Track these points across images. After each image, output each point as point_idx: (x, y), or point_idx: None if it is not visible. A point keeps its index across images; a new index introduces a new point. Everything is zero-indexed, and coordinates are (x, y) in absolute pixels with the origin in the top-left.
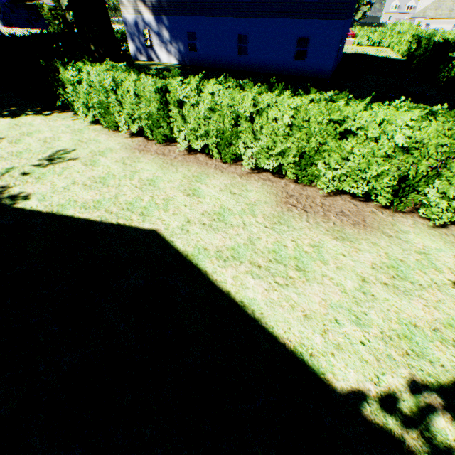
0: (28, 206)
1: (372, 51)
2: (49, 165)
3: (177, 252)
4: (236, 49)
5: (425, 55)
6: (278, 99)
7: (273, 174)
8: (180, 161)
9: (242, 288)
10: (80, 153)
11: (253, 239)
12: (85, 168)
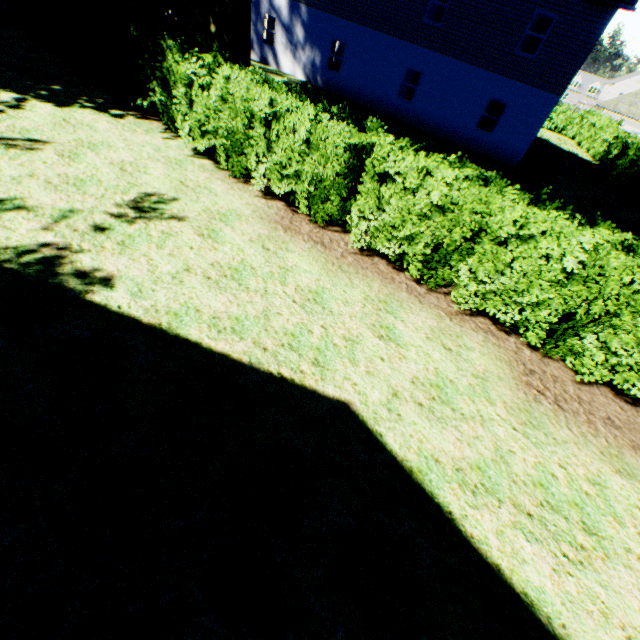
0: (113, 303)
1: (554, 139)
2: (137, 220)
3: (393, 460)
4: (398, 87)
5: (631, 170)
6: (565, 228)
7: (494, 323)
8: (352, 264)
9: (516, 560)
10: (187, 208)
11: (503, 451)
12: (201, 241)
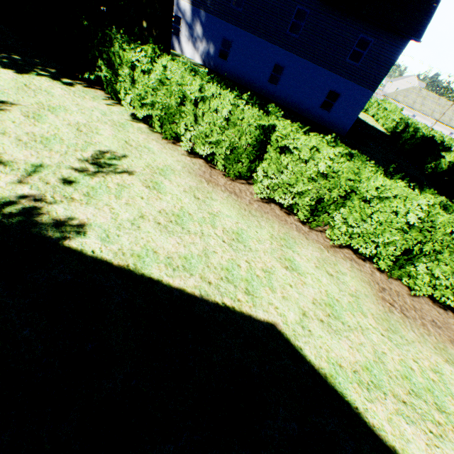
0: (88, 248)
1: (362, 116)
2: (96, 173)
3: (313, 369)
4: (268, 75)
5: (411, 141)
6: (410, 194)
7: (354, 252)
8: (257, 209)
9: (404, 441)
10: (134, 163)
11: (379, 353)
12: (149, 192)
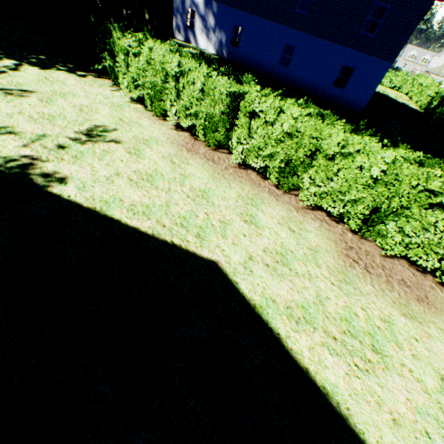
0: (65, 193)
1: (393, 94)
2: (87, 142)
3: (243, 299)
4: (279, 58)
5: None
6: (372, 148)
7: (328, 215)
8: (232, 174)
9: (320, 366)
10: (122, 135)
11: (322, 297)
12: (129, 156)
